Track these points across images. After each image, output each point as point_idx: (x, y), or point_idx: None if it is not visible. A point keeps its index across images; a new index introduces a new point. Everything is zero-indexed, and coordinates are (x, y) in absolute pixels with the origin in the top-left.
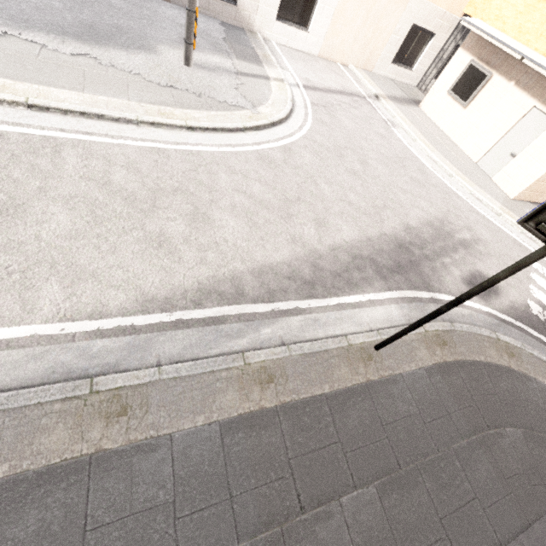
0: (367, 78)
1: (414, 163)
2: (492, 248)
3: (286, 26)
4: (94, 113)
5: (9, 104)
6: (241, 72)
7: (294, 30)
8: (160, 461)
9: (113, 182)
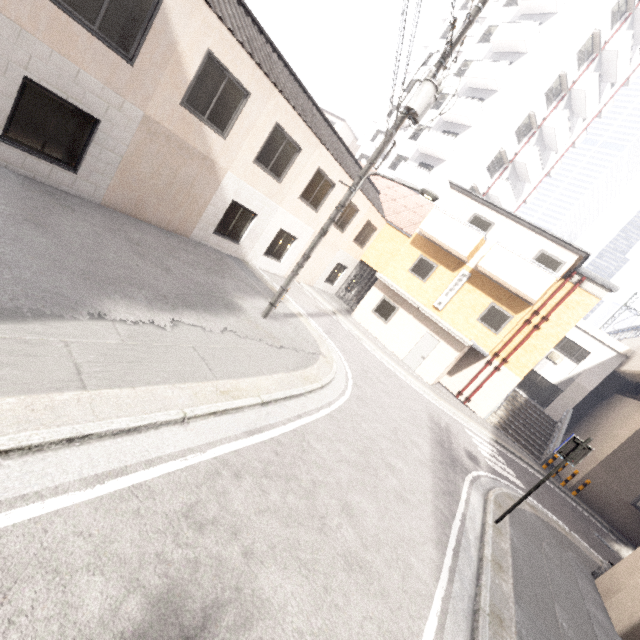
0: (317, 295)
1: (389, 371)
2: (453, 428)
3: (268, 258)
4: (289, 396)
5: (253, 406)
6: (283, 313)
7: (273, 261)
8: (526, 637)
9: (347, 458)
